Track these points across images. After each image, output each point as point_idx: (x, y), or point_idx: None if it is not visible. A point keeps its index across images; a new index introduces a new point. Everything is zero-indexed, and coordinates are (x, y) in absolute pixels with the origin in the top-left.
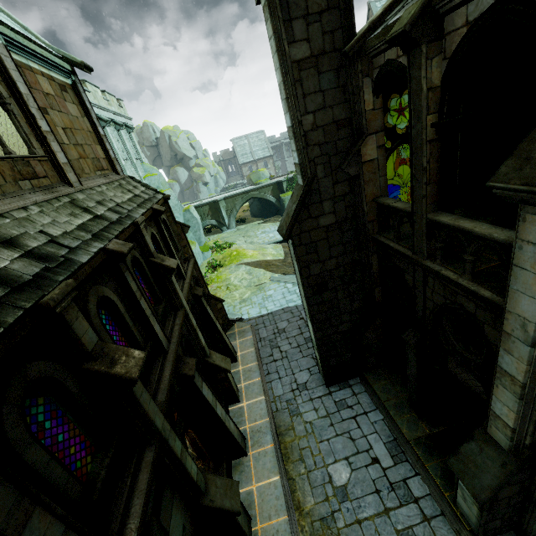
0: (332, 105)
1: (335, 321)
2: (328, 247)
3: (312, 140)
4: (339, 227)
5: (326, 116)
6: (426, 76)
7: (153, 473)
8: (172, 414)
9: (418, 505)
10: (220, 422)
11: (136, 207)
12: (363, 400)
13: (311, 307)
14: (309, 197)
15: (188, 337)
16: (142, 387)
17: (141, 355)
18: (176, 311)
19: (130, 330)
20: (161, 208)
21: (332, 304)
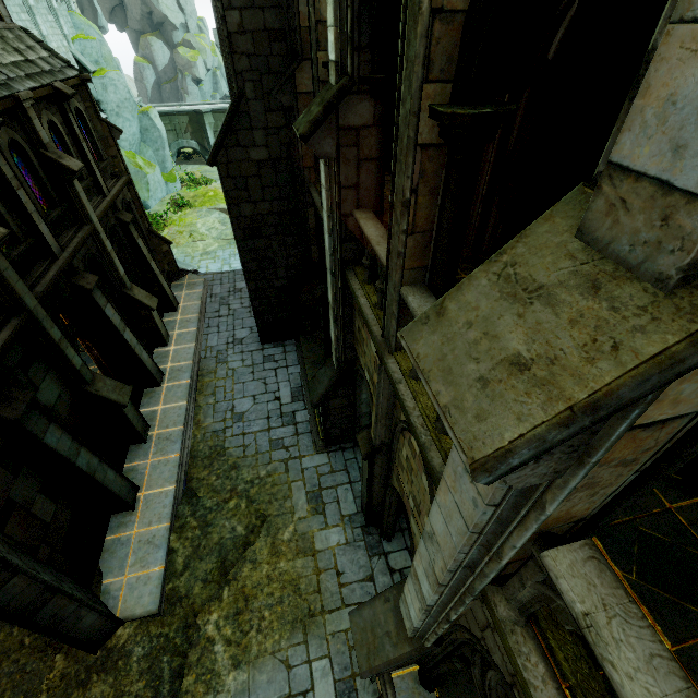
0: (262, 6)
1: (270, 274)
2: (261, 187)
3: (239, 46)
4: (273, 166)
5: (255, 20)
6: (314, 5)
7: (18, 334)
8: (56, 311)
9: (296, 426)
10: (128, 346)
11: (24, 77)
12: (290, 357)
13: (243, 253)
14: (237, 119)
15: (99, 259)
16: (8, 265)
17: (2, 231)
18: (82, 225)
19: (2, 216)
20: (66, 90)
21: (266, 254)
